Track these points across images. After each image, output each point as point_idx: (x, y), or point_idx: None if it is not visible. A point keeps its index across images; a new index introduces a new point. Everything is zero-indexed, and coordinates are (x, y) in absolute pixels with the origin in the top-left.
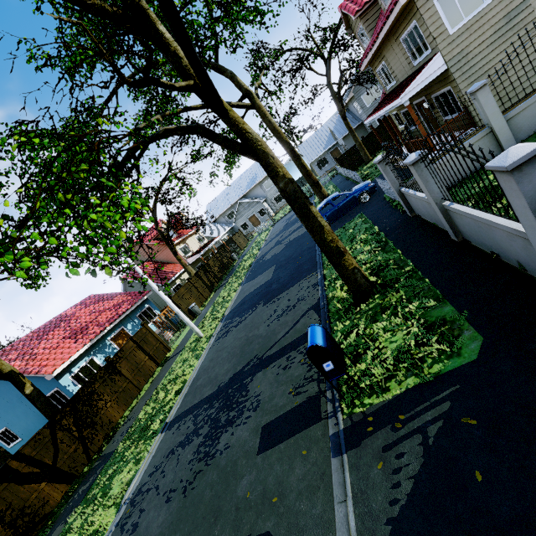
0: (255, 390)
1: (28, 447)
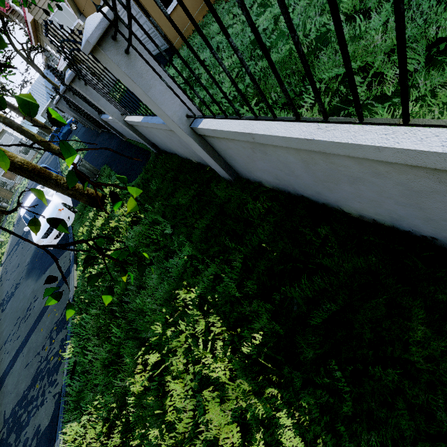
0: None
1: None
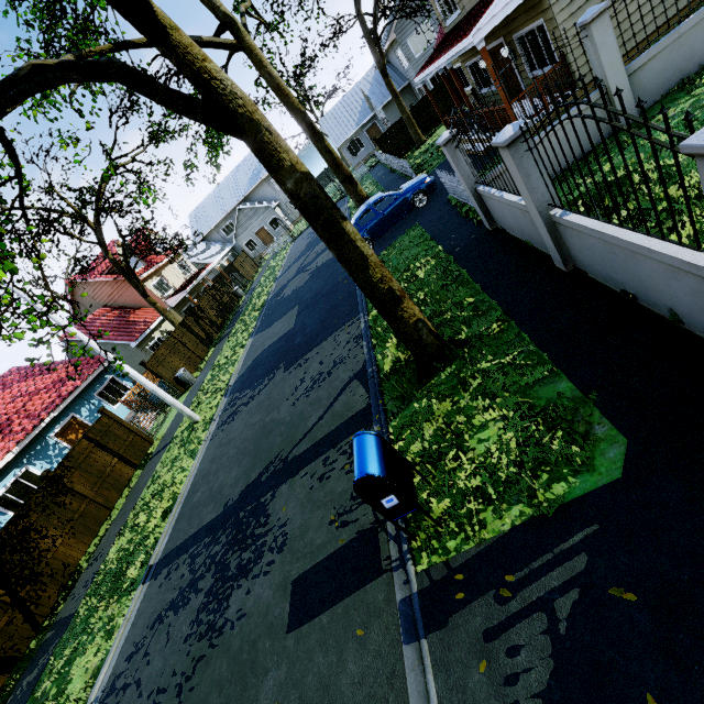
0: (278, 516)
1: None
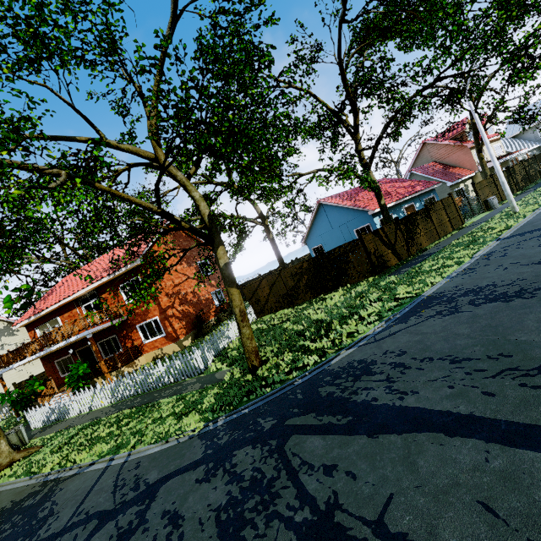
0: None
1: (386, 228)
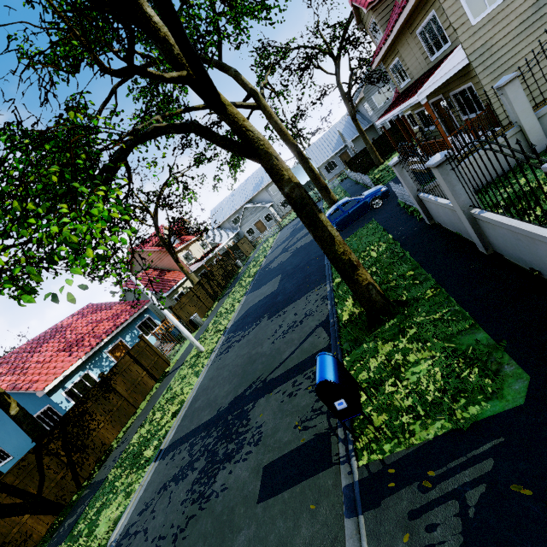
0: (256, 420)
1: (10, 475)
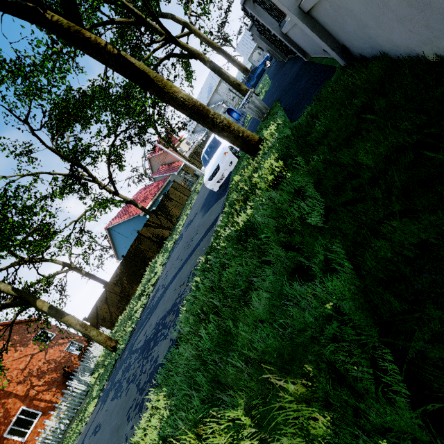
0: None
1: (150, 219)
